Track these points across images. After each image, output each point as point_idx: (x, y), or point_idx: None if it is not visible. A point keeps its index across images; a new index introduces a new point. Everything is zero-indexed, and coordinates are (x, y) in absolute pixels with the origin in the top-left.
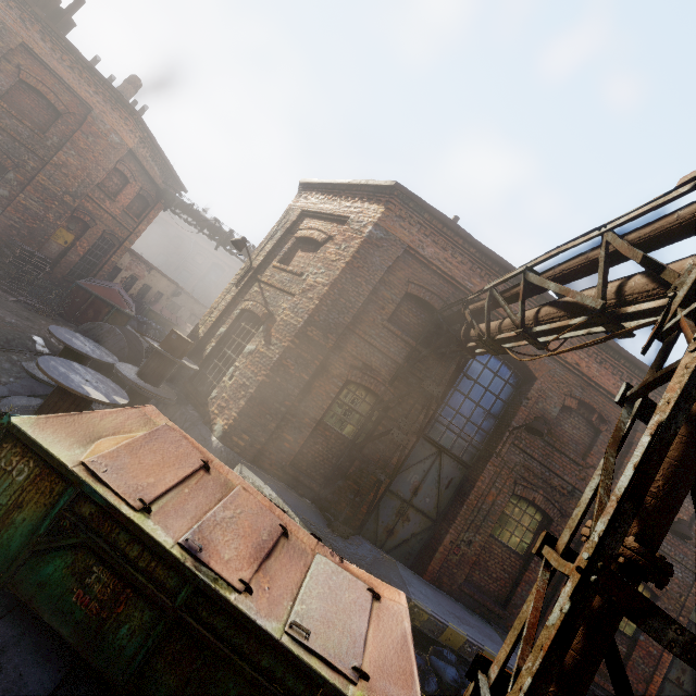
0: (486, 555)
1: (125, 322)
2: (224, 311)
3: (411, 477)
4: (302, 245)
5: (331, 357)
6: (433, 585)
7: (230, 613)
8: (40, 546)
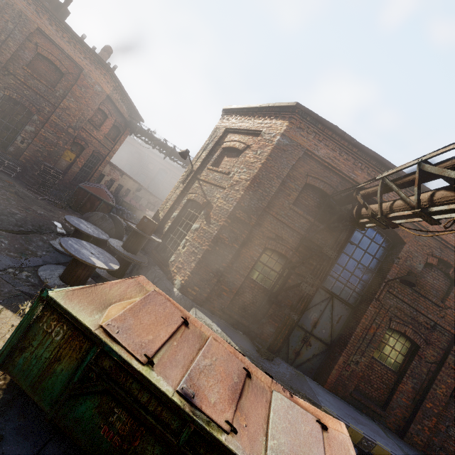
0: (369, 371)
1: (110, 210)
2: (175, 201)
3: (311, 315)
4: (227, 152)
5: (253, 231)
6: (331, 392)
7: (222, 452)
8: (75, 391)
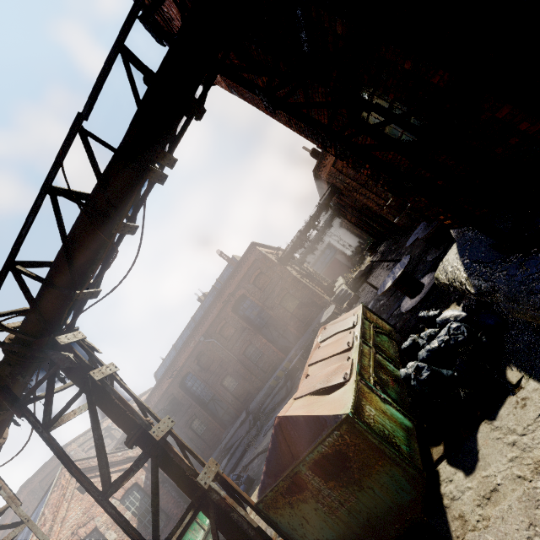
0: None
1: None
2: None
3: None
4: None
5: None
6: None
7: None
8: None
